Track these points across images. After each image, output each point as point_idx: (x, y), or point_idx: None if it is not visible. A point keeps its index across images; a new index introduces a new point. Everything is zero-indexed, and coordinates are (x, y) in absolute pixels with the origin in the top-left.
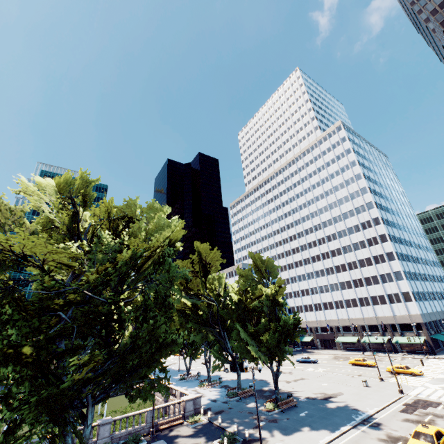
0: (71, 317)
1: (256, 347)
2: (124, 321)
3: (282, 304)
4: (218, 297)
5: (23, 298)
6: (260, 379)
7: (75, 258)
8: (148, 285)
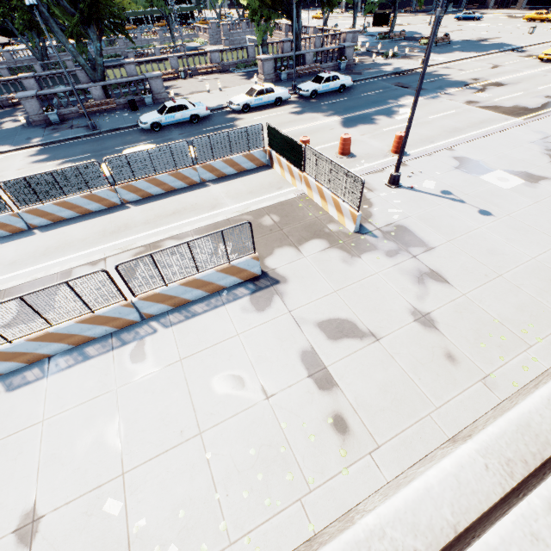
0: None
1: None
2: None
3: None
4: None
5: None
6: (409, 31)
7: None
8: None
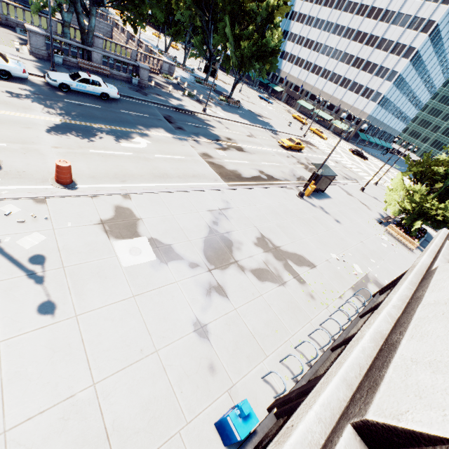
0: None
1: (233, 49)
2: None
3: (276, 25)
4: None
5: None
6: (224, 88)
7: None
8: None
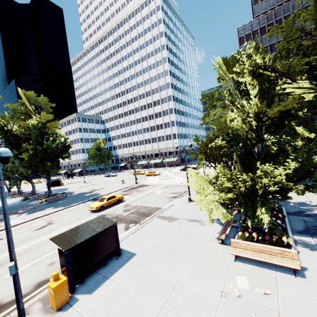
0: None
1: (18, 165)
2: None
3: (52, 134)
4: None
5: None
6: (65, 188)
7: None
8: None
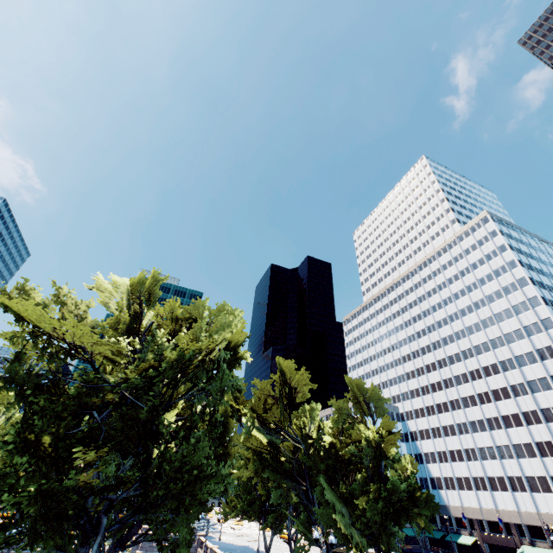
0: (114, 426)
1: (348, 519)
2: (161, 436)
3: (392, 456)
4: (308, 439)
5: (66, 391)
6: None
7: (123, 355)
8: (197, 397)
